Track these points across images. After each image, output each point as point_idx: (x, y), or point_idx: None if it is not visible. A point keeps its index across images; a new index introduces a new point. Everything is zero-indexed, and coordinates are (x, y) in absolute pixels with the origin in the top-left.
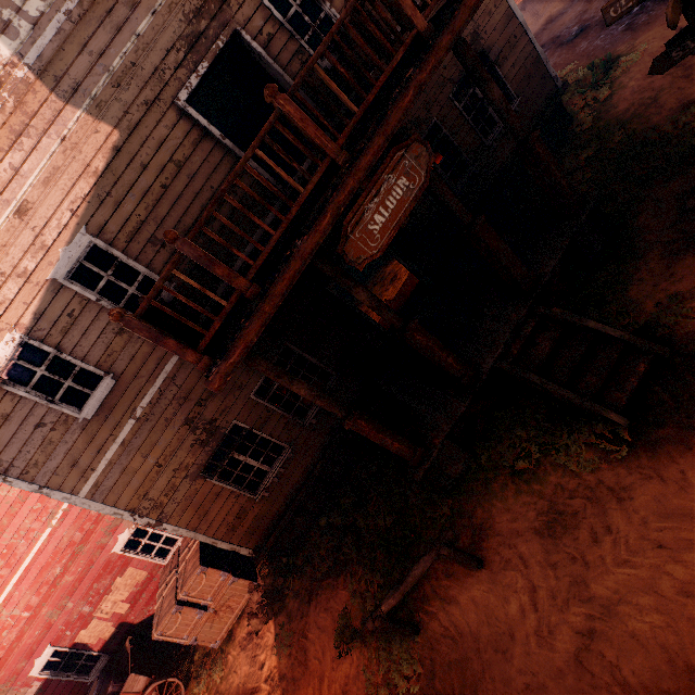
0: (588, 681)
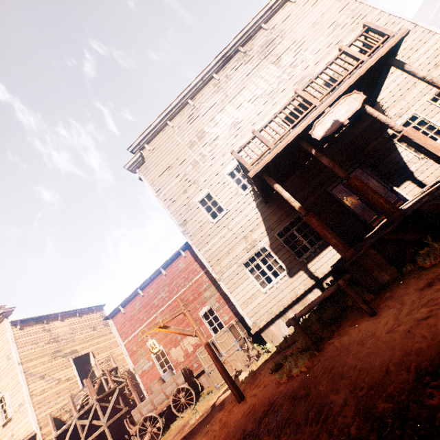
0: (409, 338)
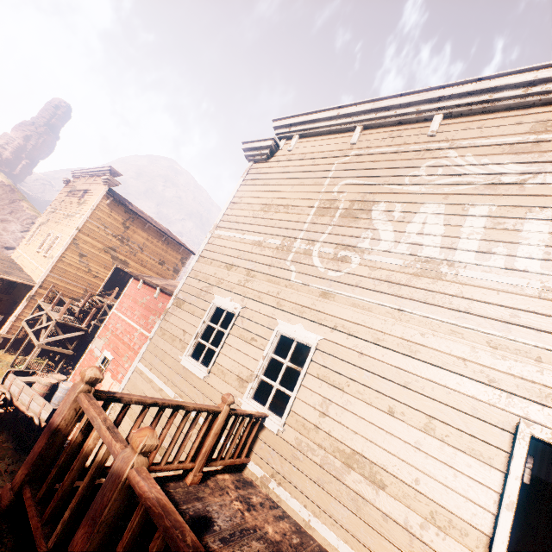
0: None
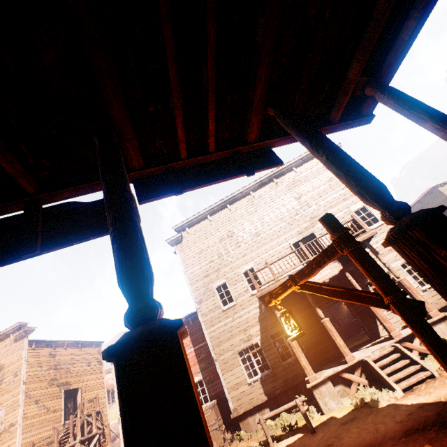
0: None
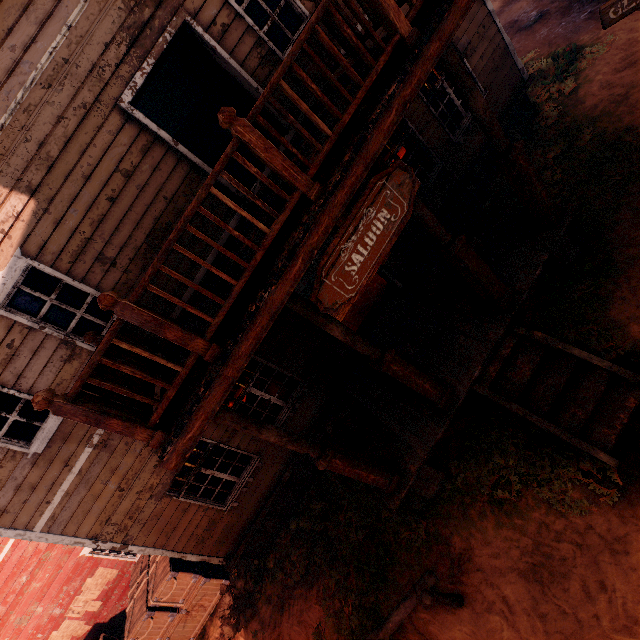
0: None
